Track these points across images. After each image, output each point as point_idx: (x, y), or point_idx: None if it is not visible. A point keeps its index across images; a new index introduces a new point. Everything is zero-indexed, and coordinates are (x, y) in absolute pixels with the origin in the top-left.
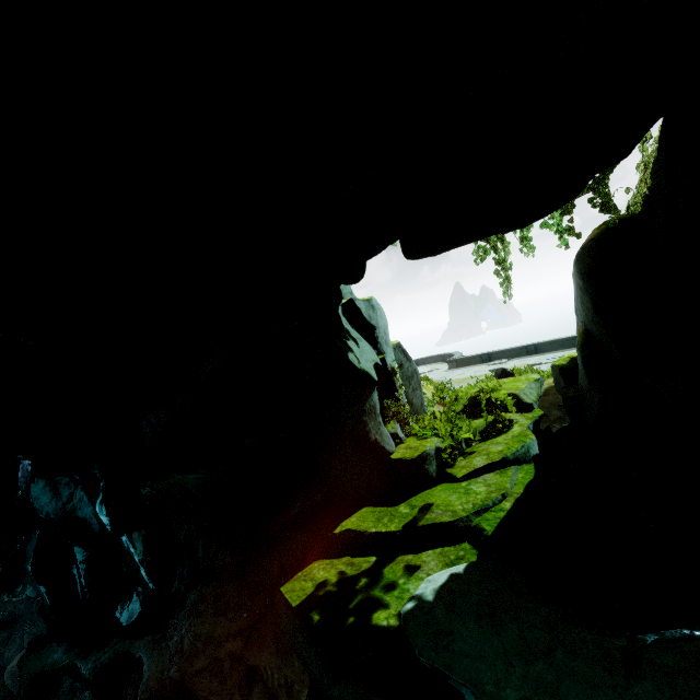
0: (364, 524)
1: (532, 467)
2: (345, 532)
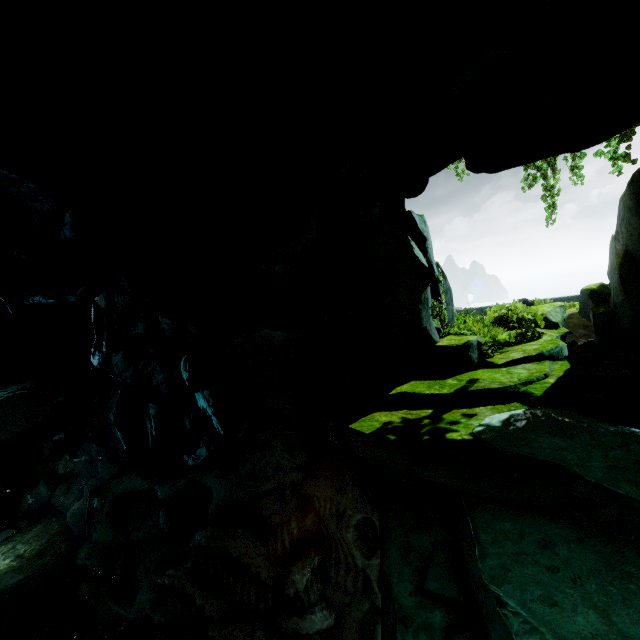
0: (417, 389)
1: (566, 362)
2: (400, 393)
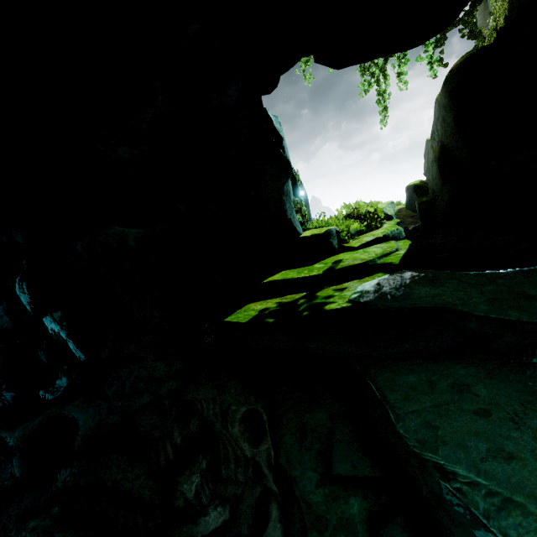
0: (289, 275)
1: (406, 240)
2: (273, 281)
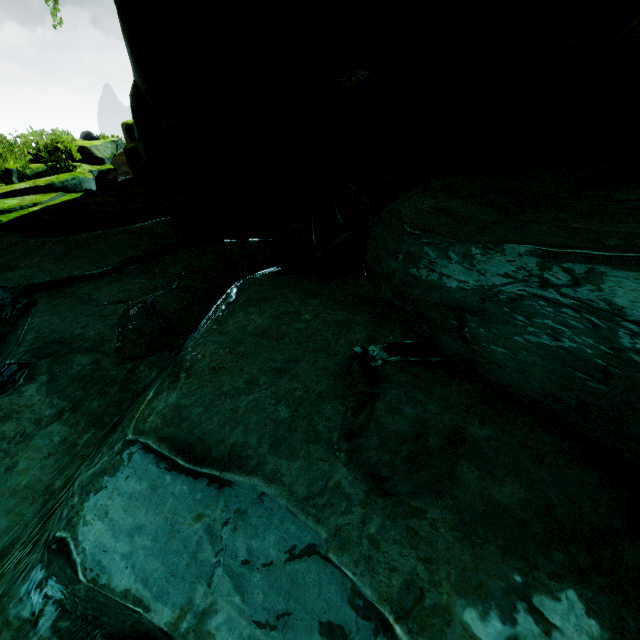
0: None
1: (80, 194)
2: None
